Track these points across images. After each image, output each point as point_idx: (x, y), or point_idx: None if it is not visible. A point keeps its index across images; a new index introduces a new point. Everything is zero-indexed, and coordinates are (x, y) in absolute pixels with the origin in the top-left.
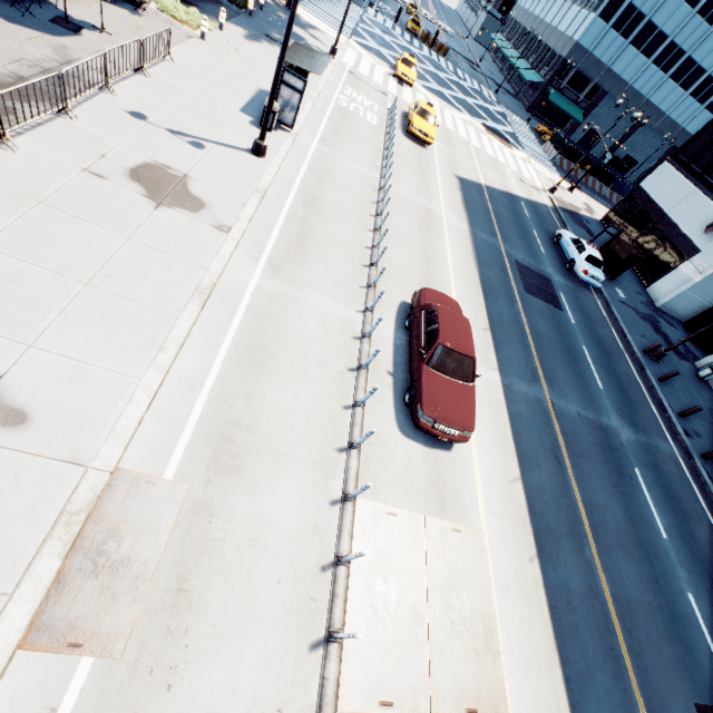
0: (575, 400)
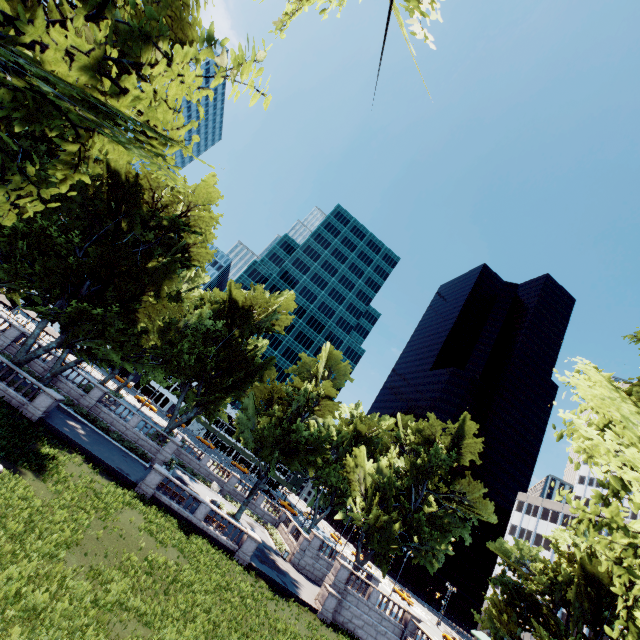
0: None
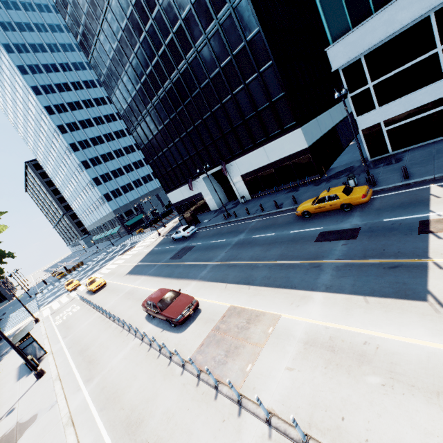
0: (221, 252)
